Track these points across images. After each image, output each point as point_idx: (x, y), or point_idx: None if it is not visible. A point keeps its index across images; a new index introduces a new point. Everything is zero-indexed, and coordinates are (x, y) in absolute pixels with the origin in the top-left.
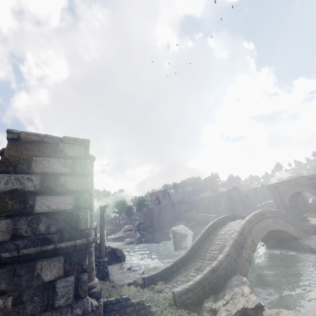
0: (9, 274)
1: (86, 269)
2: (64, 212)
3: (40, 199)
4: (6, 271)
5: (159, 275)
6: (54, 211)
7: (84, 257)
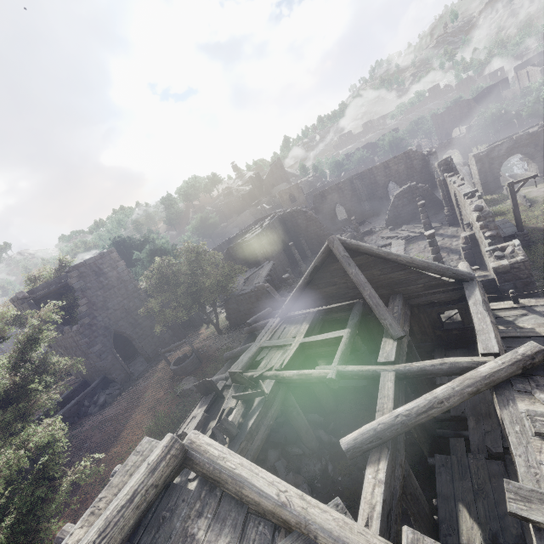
0: None
1: None
2: None
3: None
4: None
5: None
6: None
7: None
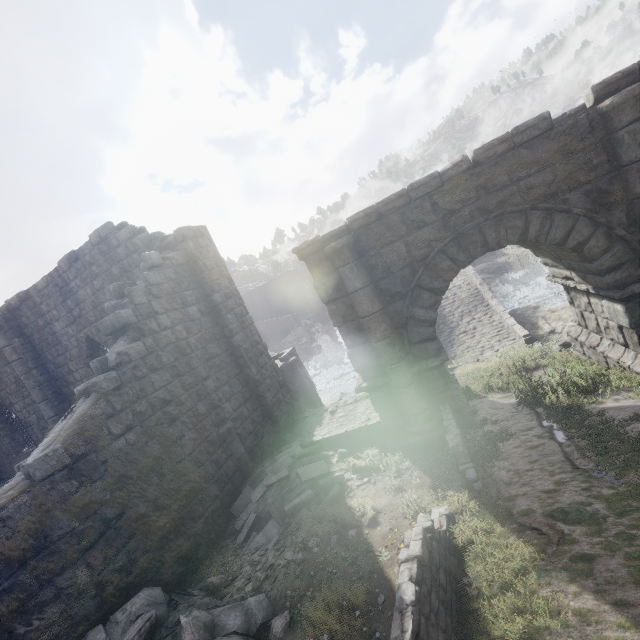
0: None
1: None
2: None
3: None
4: None
5: None
6: None
7: None
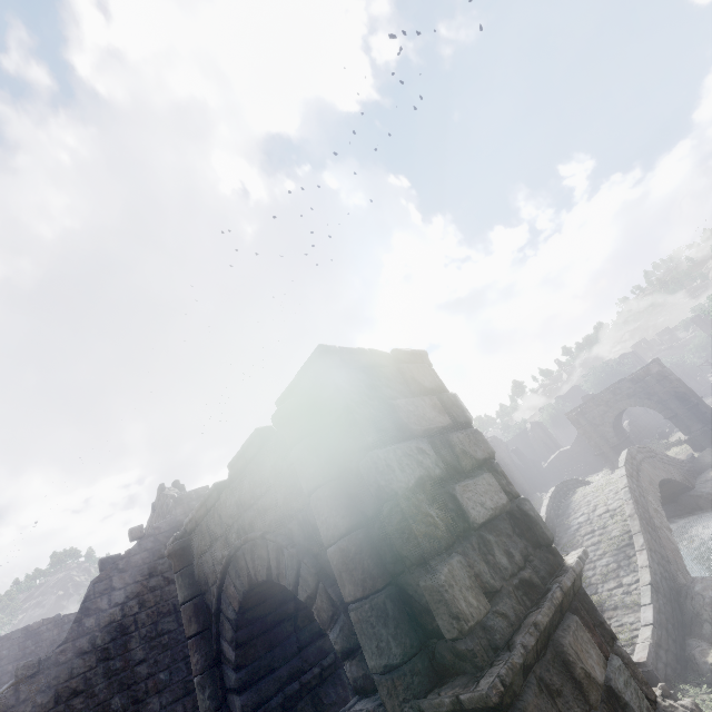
0: (546, 696)
1: (612, 632)
2: (504, 511)
3: (461, 491)
4: (538, 691)
5: None
6: (495, 514)
7: (591, 605)
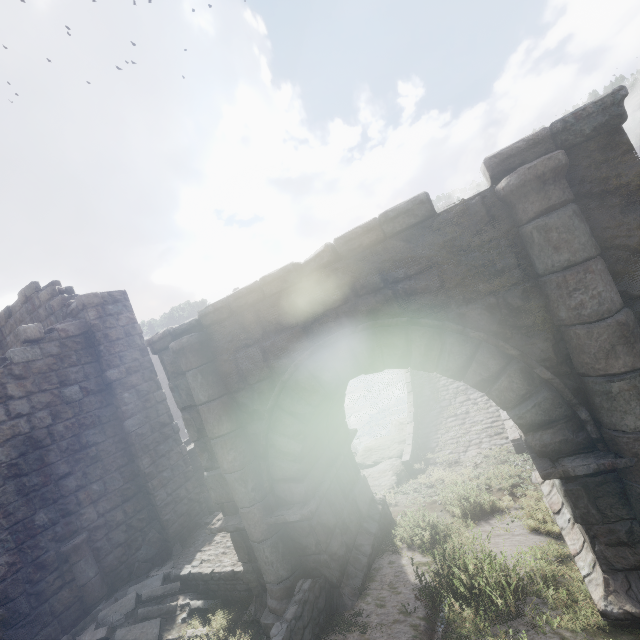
0: None
1: None
2: None
3: None
4: None
5: (414, 449)
6: None
7: None
